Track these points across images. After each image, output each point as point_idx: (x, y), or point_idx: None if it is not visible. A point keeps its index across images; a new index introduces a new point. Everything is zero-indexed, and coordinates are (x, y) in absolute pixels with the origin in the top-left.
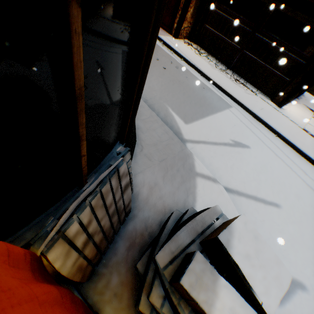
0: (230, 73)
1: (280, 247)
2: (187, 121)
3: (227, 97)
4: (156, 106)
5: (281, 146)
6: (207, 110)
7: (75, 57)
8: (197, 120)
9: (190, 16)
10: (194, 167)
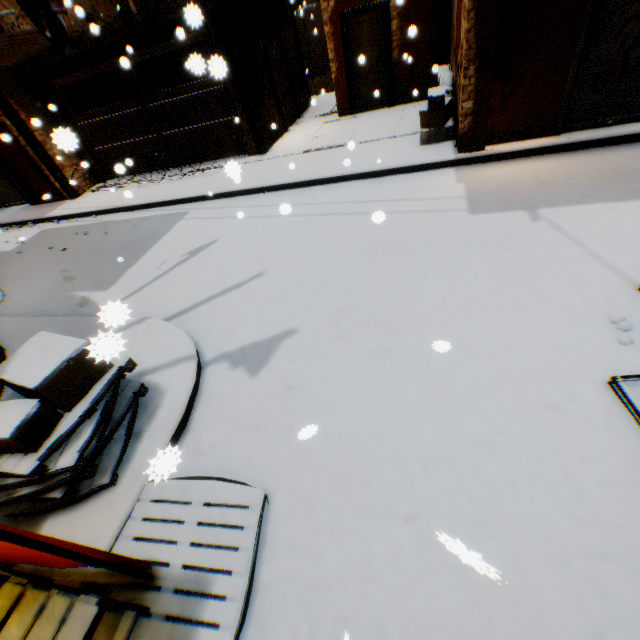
0: (178, 172)
1: (262, 315)
2: (109, 286)
3: (180, 205)
4: (53, 306)
5: (274, 200)
6: (144, 247)
7: None
8: (126, 272)
9: (65, 158)
10: (106, 330)
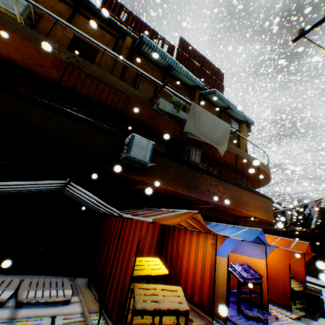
0: None
1: None
2: None
3: None
4: None
5: (324, 288)
6: None
7: None
8: None
9: None
10: None
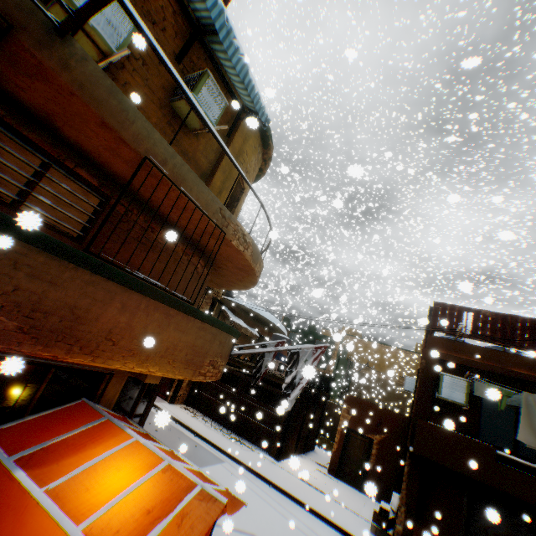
0: (228, 432)
1: None
2: None
3: (222, 453)
4: None
5: (274, 493)
6: (197, 462)
7: (137, 407)
8: None
9: (186, 385)
10: None
